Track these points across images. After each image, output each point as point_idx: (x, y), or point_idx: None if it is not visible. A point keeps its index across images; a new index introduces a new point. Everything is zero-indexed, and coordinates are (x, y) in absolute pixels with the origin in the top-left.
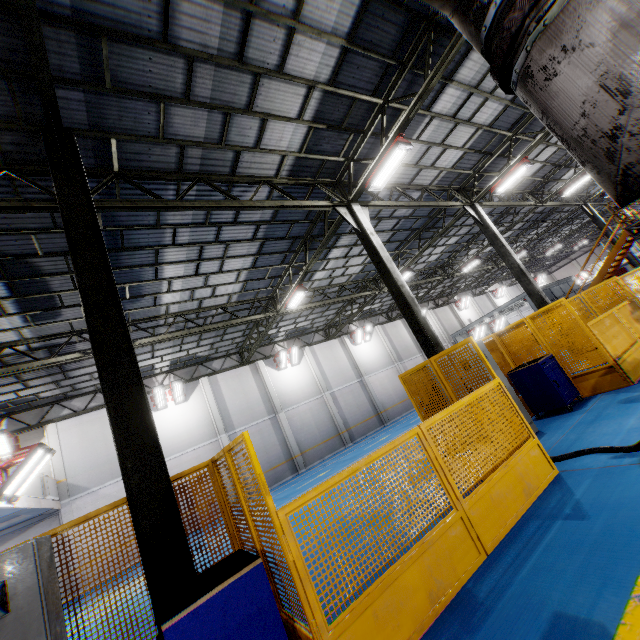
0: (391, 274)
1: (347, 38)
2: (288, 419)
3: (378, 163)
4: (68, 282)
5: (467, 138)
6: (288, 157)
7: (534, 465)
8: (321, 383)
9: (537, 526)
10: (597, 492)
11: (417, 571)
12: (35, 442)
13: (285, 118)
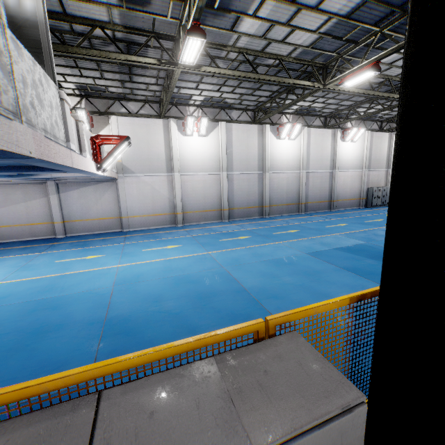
0: None
1: None
2: (270, 179)
3: None
4: None
5: None
6: None
7: None
8: (303, 162)
9: None
10: None
11: None
12: (102, 126)
13: None
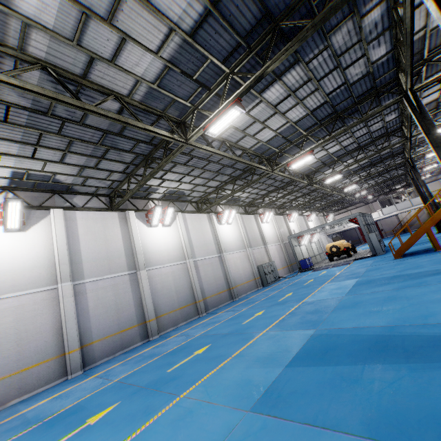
0: None
1: None
2: (149, 278)
3: None
4: None
5: None
6: None
7: None
8: (187, 249)
9: None
10: None
11: None
12: None
13: None
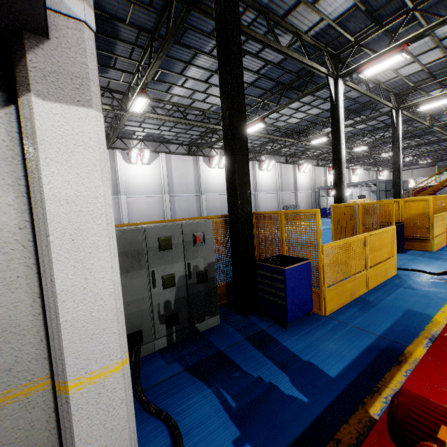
0: (340, 141)
1: None
2: (206, 200)
3: (378, 57)
4: (127, 51)
5: (432, 60)
6: (324, 22)
7: (391, 267)
8: None
9: (391, 287)
10: (419, 284)
11: (350, 285)
12: None
13: None
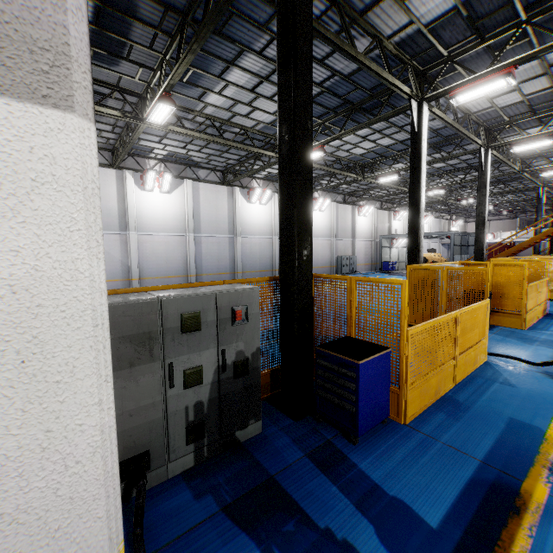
0: (420, 183)
1: None
2: (242, 244)
3: (476, 80)
4: (148, 37)
5: (536, 90)
6: (413, 26)
7: (481, 352)
8: (276, 228)
9: (483, 381)
10: (517, 378)
11: (435, 380)
12: None
13: None
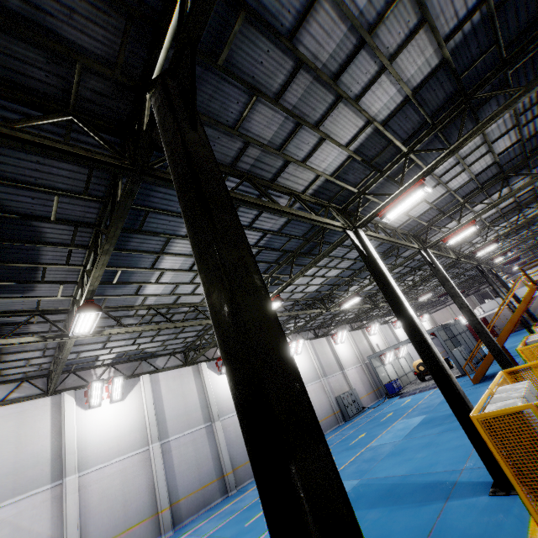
0: (400, 298)
1: (412, 91)
2: (223, 429)
3: (395, 199)
4: (62, 255)
5: (437, 197)
6: (320, 178)
7: None
8: None
9: None
10: None
11: None
12: None
13: (338, 143)
